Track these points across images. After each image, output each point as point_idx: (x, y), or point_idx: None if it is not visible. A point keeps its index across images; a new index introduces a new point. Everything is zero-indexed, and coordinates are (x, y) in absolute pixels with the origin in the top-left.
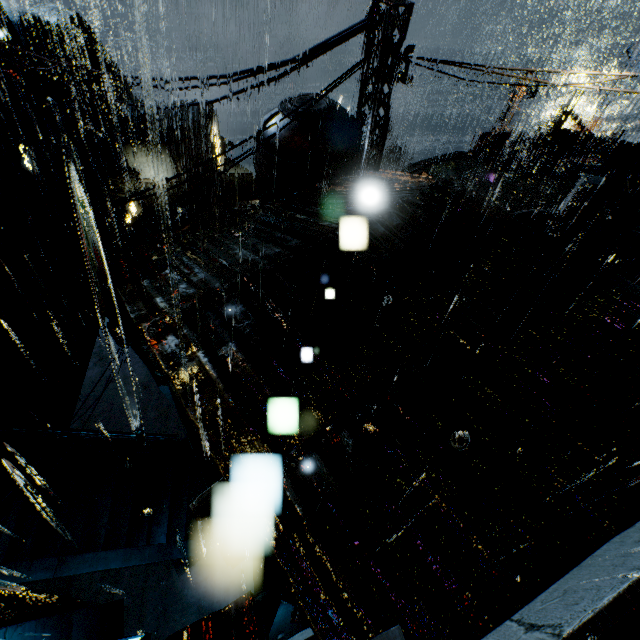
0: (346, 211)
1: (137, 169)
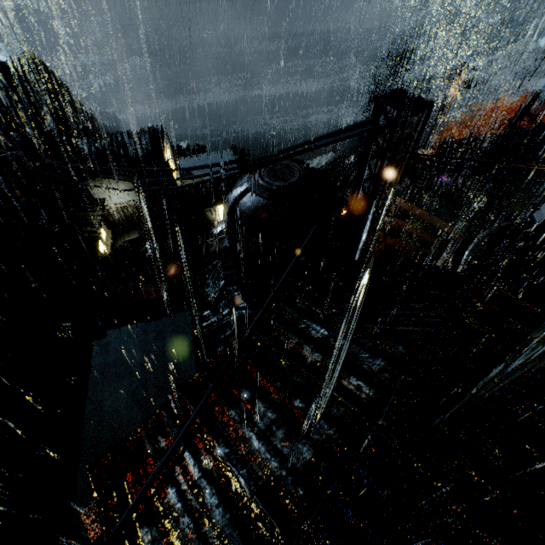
0: (367, 348)
1: (101, 198)
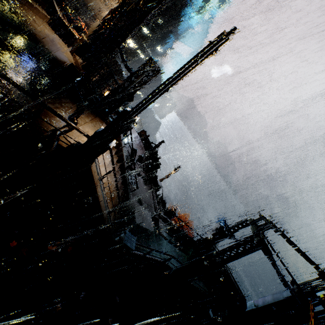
0: None
1: None
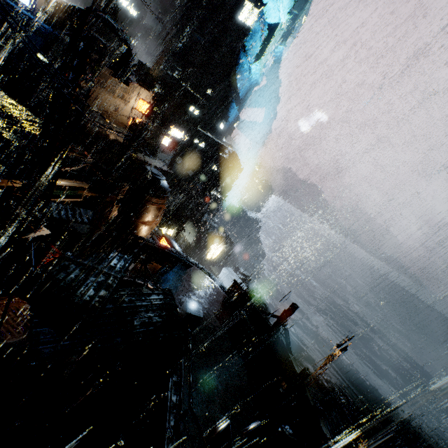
0: None
1: (185, 230)
